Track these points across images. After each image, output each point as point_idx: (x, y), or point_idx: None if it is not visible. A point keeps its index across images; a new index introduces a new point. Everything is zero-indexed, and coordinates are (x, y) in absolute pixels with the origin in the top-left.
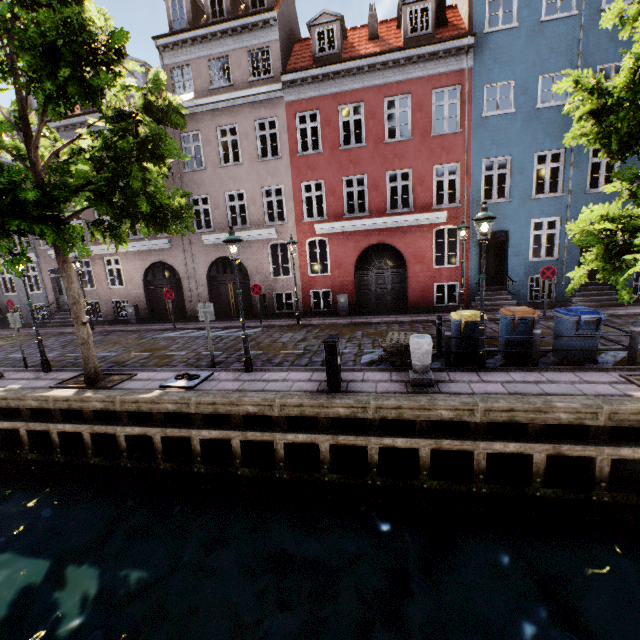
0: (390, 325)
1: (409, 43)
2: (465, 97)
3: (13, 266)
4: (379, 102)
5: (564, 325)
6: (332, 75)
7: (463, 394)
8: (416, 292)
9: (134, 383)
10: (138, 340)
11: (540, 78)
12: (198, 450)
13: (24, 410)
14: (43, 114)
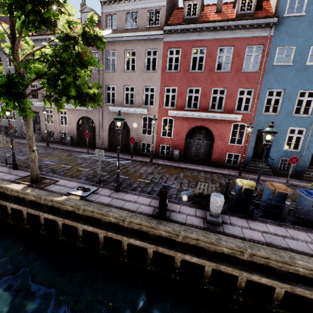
0: (199, 172)
1: (238, 17)
2: (265, 52)
3: None
4: (215, 48)
5: (305, 201)
6: (192, 30)
7: (238, 237)
8: (216, 155)
9: (55, 187)
10: (68, 156)
11: (311, 47)
12: (80, 234)
13: None
14: (21, 31)
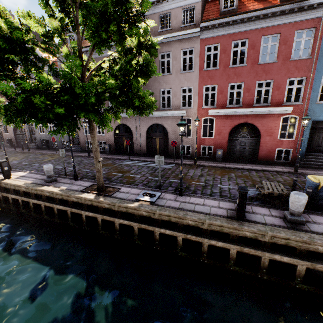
0: (249, 171)
1: (283, 1)
2: (317, 35)
3: (71, 132)
4: (258, 39)
5: None
6: (231, 22)
7: None
8: (264, 152)
9: (121, 194)
10: (113, 164)
11: None
12: (157, 238)
13: (69, 201)
14: (92, 50)
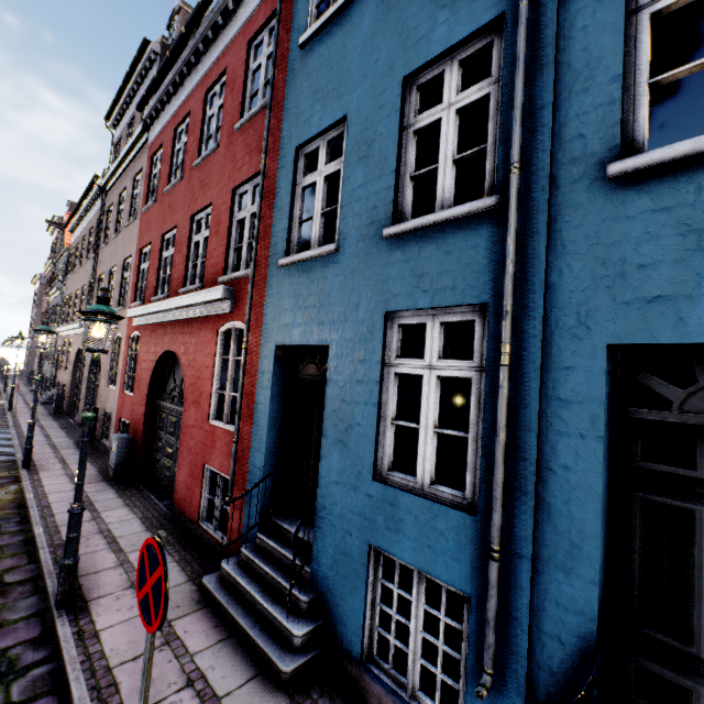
0: (10, 534)
1: None
2: (284, 24)
3: None
4: (201, 102)
5: None
6: (172, 89)
7: None
8: (185, 472)
9: None
10: None
11: None
12: None
13: None
14: None
